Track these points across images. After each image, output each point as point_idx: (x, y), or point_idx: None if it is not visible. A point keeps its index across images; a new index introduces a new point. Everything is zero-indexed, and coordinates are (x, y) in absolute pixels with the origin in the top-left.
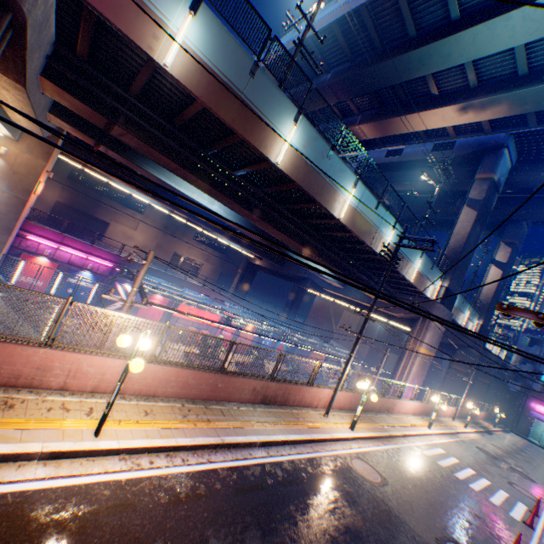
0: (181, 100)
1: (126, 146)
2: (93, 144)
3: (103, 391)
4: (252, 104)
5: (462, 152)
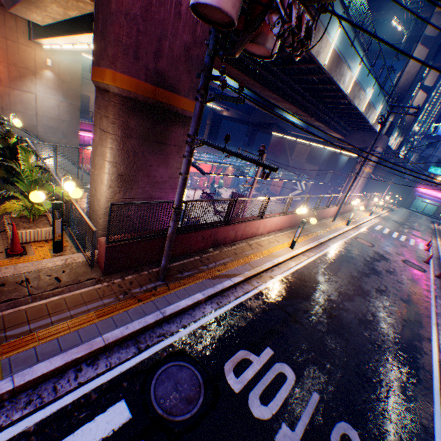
0: None
1: None
2: None
3: (269, 232)
4: (319, 20)
5: None
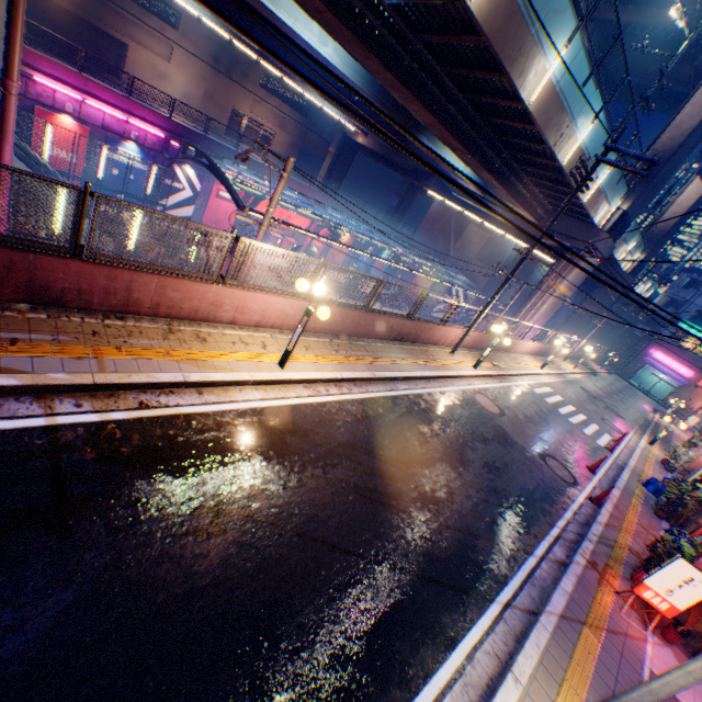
0: None
1: None
2: None
3: (264, 326)
4: None
5: None
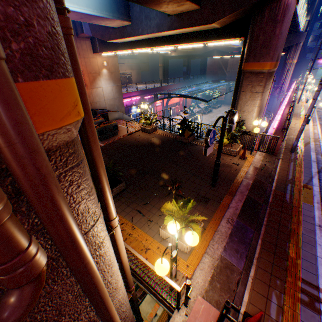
0: None
1: None
2: None
3: None
4: None
5: None
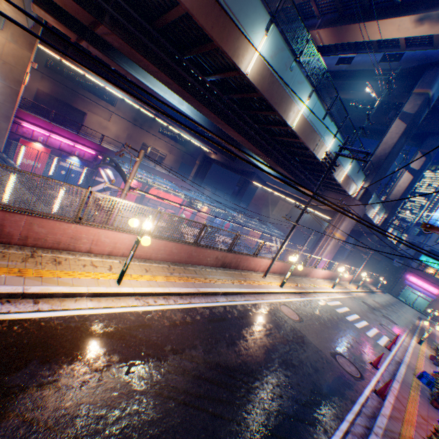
0: (163, 2)
1: (105, 43)
2: (74, 39)
3: (115, 255)
4: (230, 10)
5: (408, 65)
